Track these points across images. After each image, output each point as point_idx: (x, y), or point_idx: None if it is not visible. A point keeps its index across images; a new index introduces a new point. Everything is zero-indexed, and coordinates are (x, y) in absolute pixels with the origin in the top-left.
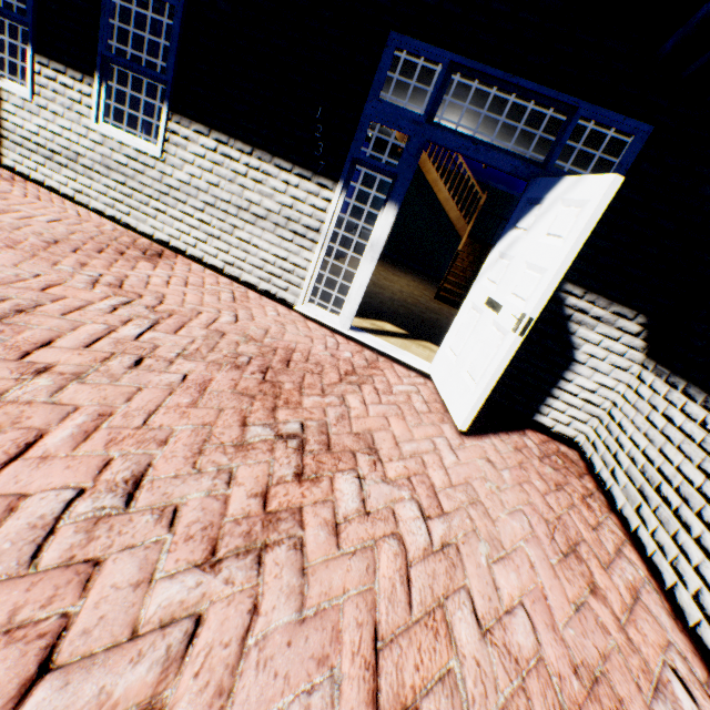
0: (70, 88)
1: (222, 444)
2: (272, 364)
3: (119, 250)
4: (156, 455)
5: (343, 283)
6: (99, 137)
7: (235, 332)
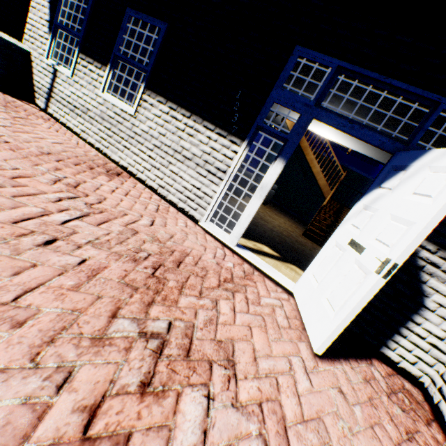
0: (93, 72)
1: (80, 334)
2: (165, 262)
3: (91, 166)
4: (1, 338)
5: (239, 213)
6: (102, 100)
7: (147, 232)
